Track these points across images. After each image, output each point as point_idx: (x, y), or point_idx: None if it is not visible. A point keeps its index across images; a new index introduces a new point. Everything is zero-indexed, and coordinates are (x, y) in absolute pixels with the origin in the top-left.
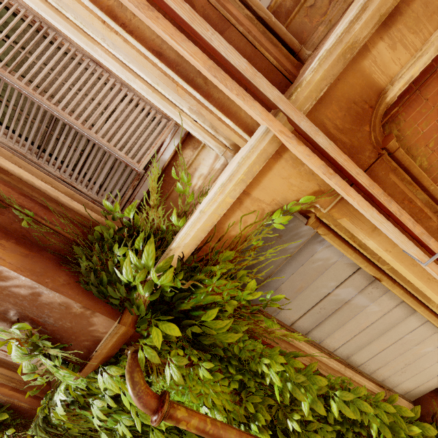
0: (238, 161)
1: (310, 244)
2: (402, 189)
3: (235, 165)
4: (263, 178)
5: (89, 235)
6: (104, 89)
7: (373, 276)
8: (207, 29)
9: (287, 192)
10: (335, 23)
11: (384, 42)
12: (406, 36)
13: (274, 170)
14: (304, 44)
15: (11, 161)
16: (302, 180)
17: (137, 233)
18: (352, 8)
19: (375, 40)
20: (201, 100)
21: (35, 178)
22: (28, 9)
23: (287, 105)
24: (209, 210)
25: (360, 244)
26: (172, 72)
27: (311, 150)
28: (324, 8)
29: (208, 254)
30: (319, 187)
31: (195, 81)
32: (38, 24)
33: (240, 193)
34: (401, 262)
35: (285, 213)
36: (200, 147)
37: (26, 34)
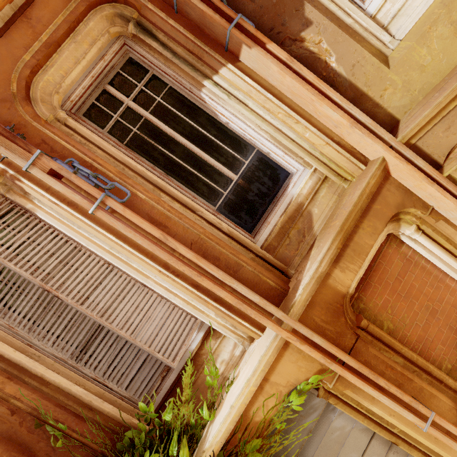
0: (259, 359)
1: (325, 413)
2: (382, 359)
3: (257, 362)
4: (277, 364)
5: (118, 443)
6: (148, 302)
7: (389, 440)
8: (234, 283)
9: (297, 373)
10: (304, 255)
11: (337, 269)
12: (349, 265)
13: (285, 356)
14: (288, 265)
15: (52, 368)
16: (307, 362)
17: (167, 432)
18: (314, 256)
19: (331, 268)
20: (225, 311)
21: (72, 384)
22: (102, 258)
23: (289, 320)
24: (238, 403)
25: (367, 410)
26: (205, 297)
27: (311, 347)
28: (296, 246)
29: (236, 447)
30: (321, 365)
31: (221, 300)
32: (107, 266)
33: (261, 380)
34: (406, 424)
35: (300, 392)
36: (222, 337)
37: (97, 273)
